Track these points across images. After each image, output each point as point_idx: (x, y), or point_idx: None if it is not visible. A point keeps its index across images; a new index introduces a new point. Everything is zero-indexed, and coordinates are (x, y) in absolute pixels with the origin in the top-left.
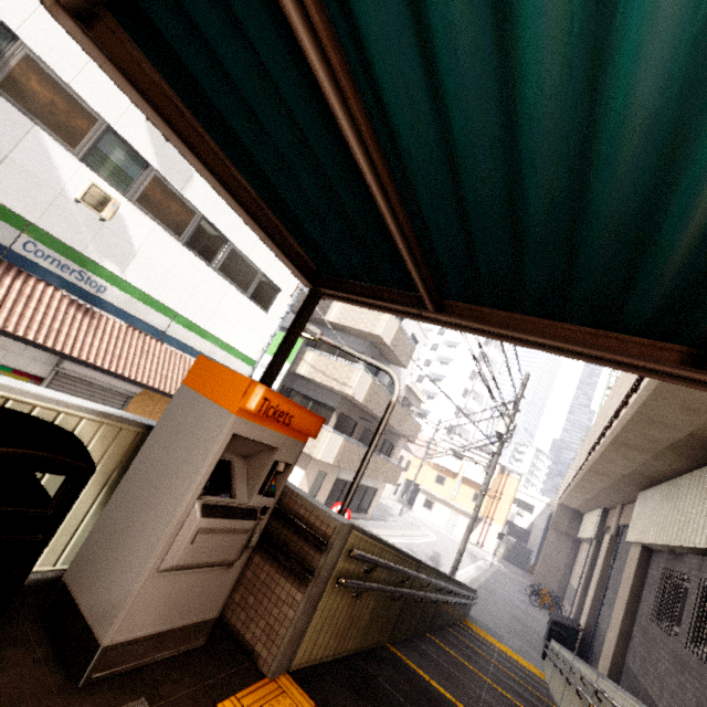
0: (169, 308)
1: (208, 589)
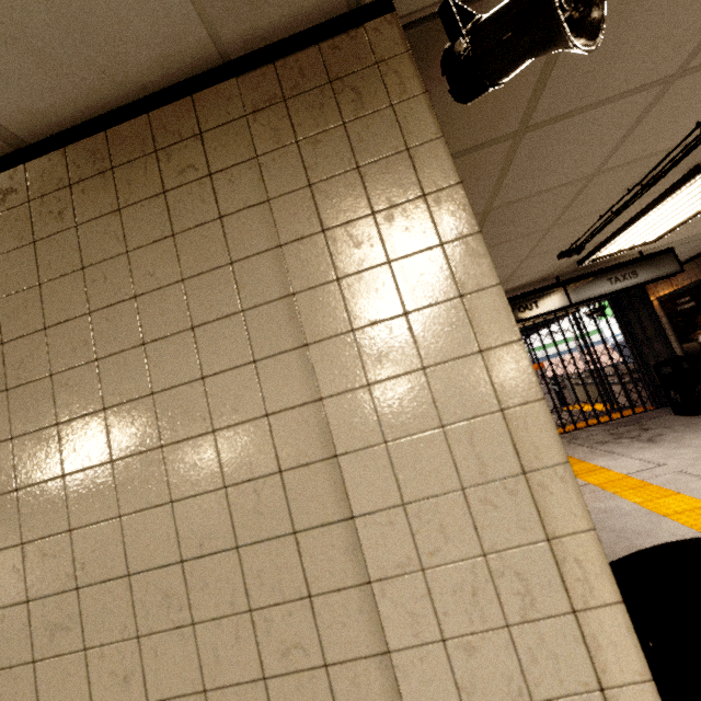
0: (534, 348)
1: (548, 398)
